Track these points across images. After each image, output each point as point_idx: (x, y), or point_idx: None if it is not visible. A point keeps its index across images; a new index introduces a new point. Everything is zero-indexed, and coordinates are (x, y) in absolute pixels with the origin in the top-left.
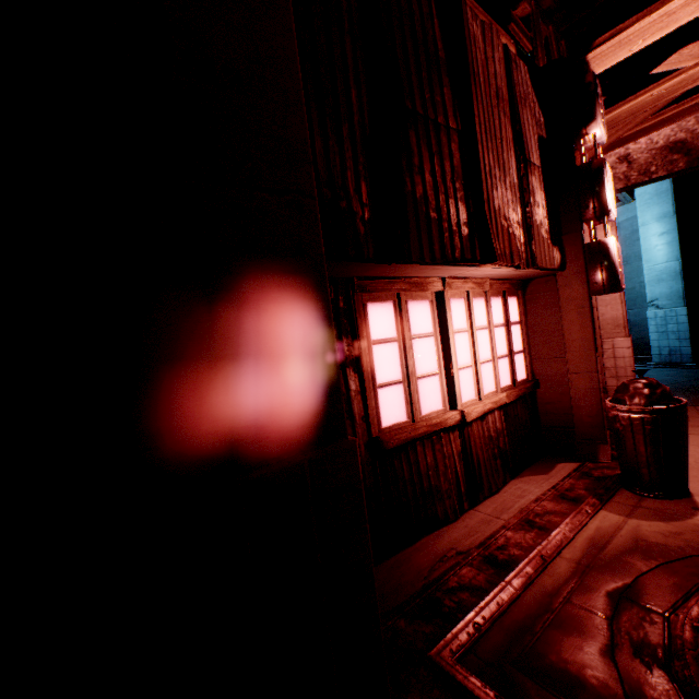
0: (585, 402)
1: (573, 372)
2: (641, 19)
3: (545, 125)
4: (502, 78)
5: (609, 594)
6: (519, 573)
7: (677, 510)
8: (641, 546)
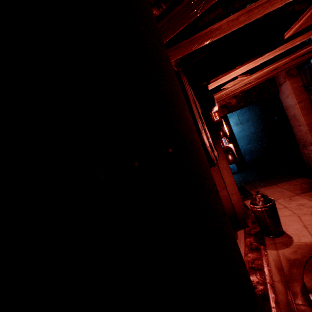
0: (238, 204)
1: (231, 194)
2: (223, 76)
3: (200, 107)
4: (191, 95)
5: (303, 292)
6: (272, 299)
7: (287, 240)
8: (292, 262)
